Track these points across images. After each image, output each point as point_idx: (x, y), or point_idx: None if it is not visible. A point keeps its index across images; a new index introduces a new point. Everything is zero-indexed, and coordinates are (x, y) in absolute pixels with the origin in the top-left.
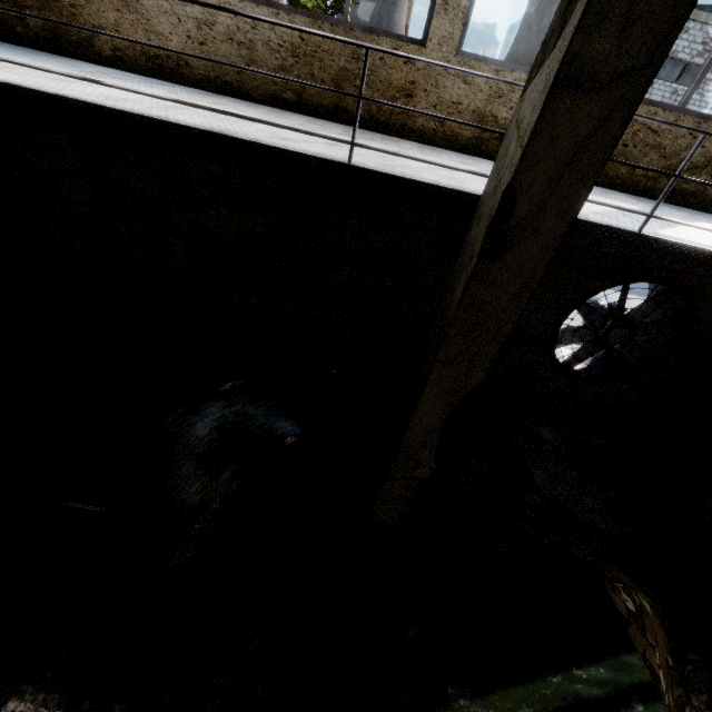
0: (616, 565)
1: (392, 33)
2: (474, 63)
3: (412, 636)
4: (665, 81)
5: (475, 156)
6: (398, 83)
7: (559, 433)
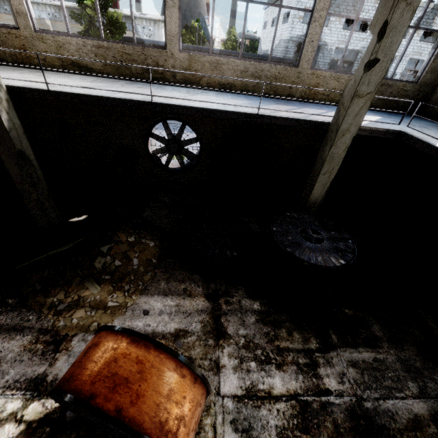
0: (159, 238)
1: (6, 26)
2: (43, 35)
3: (43, 260)
4: None
5: (66, 73)
6: (18, 46)
7: (173, 198)
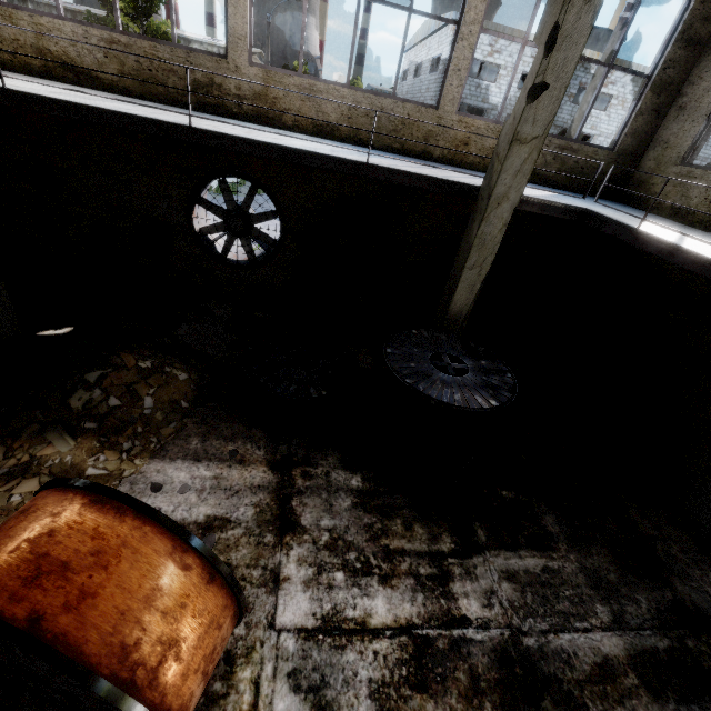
0: (199, 369)
1: None
2: (12, 11)
3: None
4: (469, 77)
5: (52, 80)
6: None
7: (232, 311)
